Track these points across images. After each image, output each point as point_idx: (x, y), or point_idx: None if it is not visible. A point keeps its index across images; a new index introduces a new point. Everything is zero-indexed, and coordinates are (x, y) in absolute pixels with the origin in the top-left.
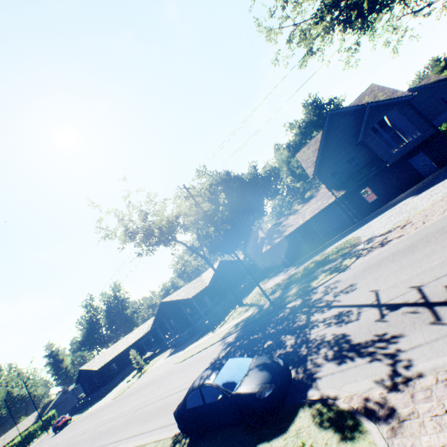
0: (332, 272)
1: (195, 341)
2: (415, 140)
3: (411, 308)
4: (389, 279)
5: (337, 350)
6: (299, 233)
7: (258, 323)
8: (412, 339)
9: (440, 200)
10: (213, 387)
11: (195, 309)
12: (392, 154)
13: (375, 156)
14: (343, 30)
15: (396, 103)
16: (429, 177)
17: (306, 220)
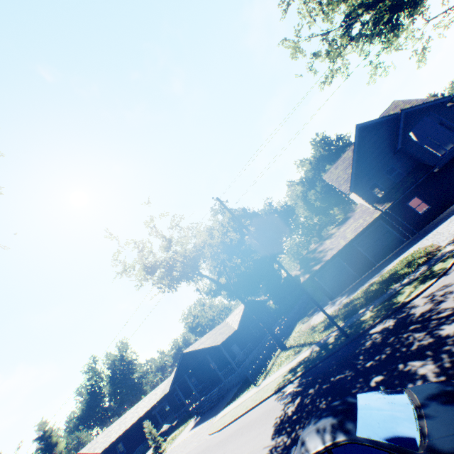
0: (424, 280)
1: (231, 401)
2: None
3: None
4: None
5: None
6: (341, 257)
7: (331, 361)
8: None
9: None
10: (362, 447)
11: (222, 362)
12: (439, 157)
13: (418, 163)
14: (372, 37)
15: (432, 106)
16: None
17: (350, 239)
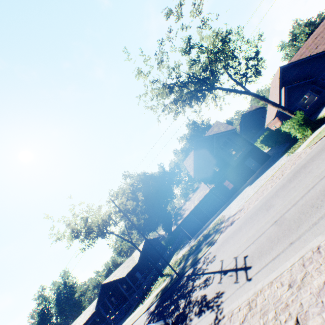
0: (209, 245)
1: (130, 314)
2: (243, 152)
3: (230, 272)
4: (228, 251)
5: (200, 306)
6: (193, 214)
7: (169, 291)
8: (226, 294)
9: (256, 192)
10: None
11: (130, 284)
12: (234, 160)
13: (226, 161)
14: (190, 105)
15: (228, 133)
16: (257, 171)
17: (195, 205)
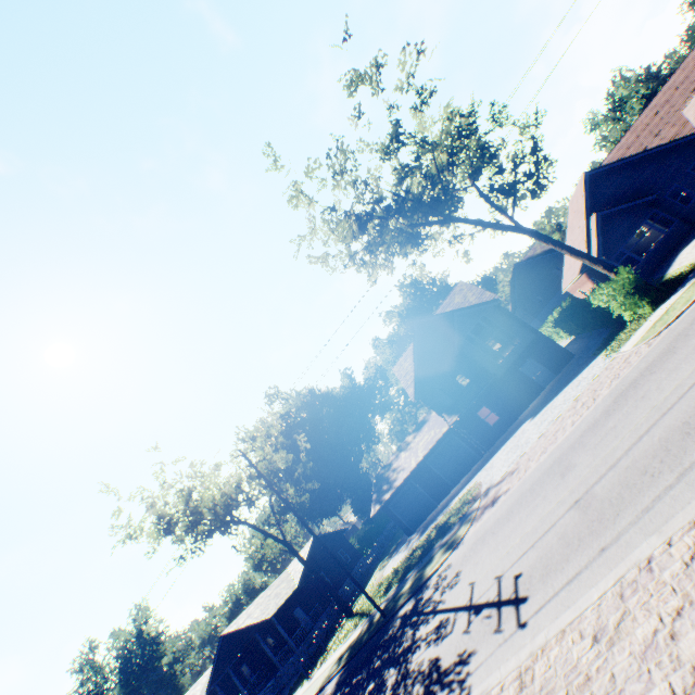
0: (447, 548)
1: None
2: (517, 346)
3: (488, 610)
4: (485, 564)
5: (427, 683)
6: (415, 479)
7: (365, 651)
8: (479, 656)
9: (543, 434)
10: None
11: (283, 636)
12: (497, 365)
13: (481, 366)
14: (403, 253)
15: (484, 308)
16: (547, 386)
17: (420, 460)
